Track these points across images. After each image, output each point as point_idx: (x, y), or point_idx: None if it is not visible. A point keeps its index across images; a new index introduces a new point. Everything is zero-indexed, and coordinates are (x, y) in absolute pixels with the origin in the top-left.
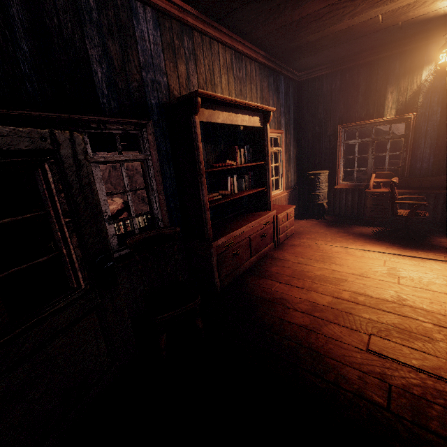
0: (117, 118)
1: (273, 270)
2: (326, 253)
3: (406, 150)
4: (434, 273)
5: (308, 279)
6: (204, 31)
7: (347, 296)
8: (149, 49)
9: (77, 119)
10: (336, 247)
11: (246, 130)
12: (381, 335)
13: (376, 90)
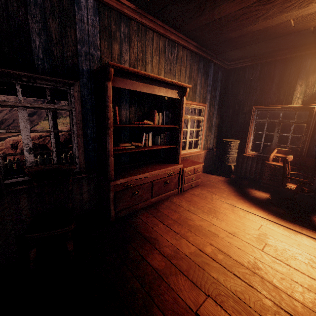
0: (46, 76)
1: (164, 212)
2: (214, 207)
3: (307, 134)
4: (299, 248)
5: (186, 227)
6: (140, 21)
7: (209, 251)
8: (87, 29)
9: (8, 72)
10: (226, 203)
11: (170, 99)
12: (216, 300)
13: (287, 82)
